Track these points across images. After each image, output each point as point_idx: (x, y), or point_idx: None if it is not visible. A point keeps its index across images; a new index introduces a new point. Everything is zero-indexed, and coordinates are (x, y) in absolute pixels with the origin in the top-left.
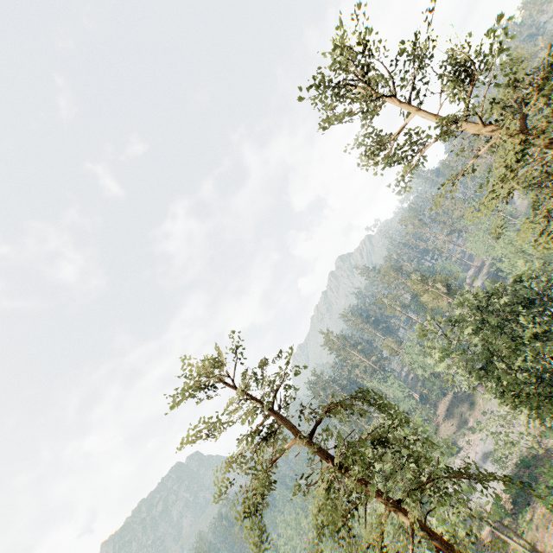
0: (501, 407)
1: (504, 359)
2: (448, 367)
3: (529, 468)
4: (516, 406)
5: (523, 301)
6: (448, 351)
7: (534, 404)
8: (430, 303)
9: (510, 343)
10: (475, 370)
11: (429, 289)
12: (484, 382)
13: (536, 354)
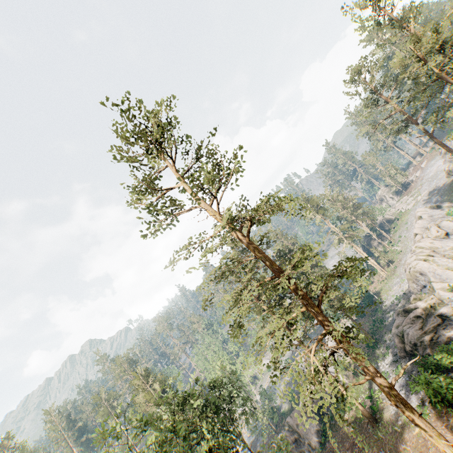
0: None
1: None
2: None
3: None
4: None
5: (211, 408)
6: None
7: None
8: (142, 406)
9: None
10: None
11: (147, 388)
12: None
13: None
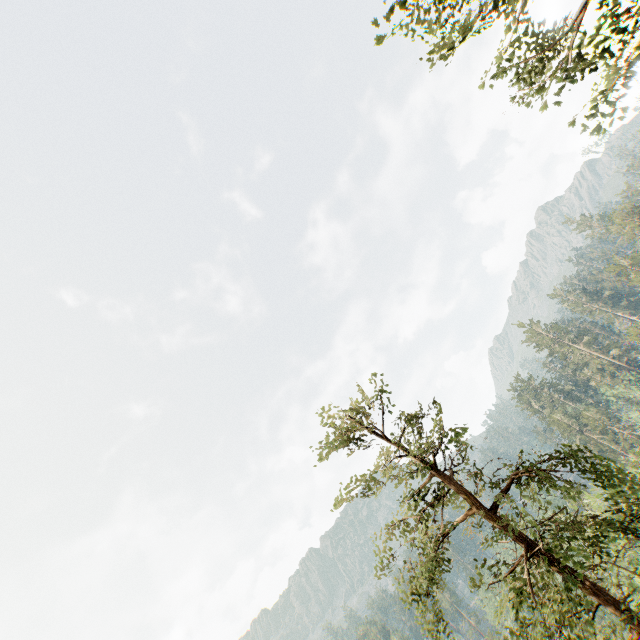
0: None
1: None
2: None
3: None
4: None
5: None
6: None
7: None
8: None
9: None
10: None
11: None
12: None
13: None
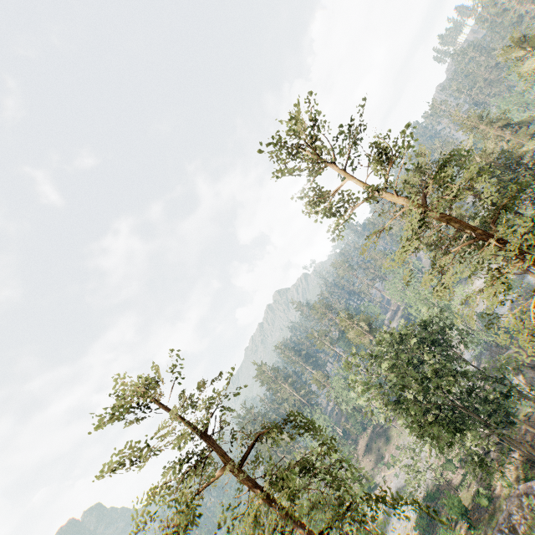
0: (411, 437)
1: (412, 391)
2: (368, 399)
3: (434, 501)
4: (422, 436)
5: (427, 341)
6: (368, 383)
7: (435, 433)
8: (355, 340)
9: (417, 377)
10: (390, 402)
11: (354, 327)
12: (397, 413)
13: (436, 388)
